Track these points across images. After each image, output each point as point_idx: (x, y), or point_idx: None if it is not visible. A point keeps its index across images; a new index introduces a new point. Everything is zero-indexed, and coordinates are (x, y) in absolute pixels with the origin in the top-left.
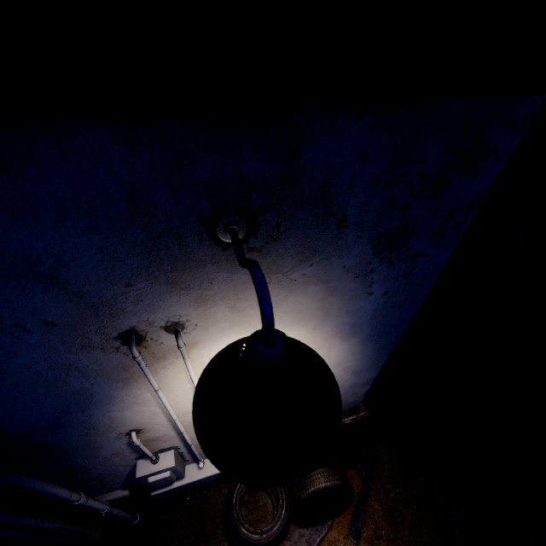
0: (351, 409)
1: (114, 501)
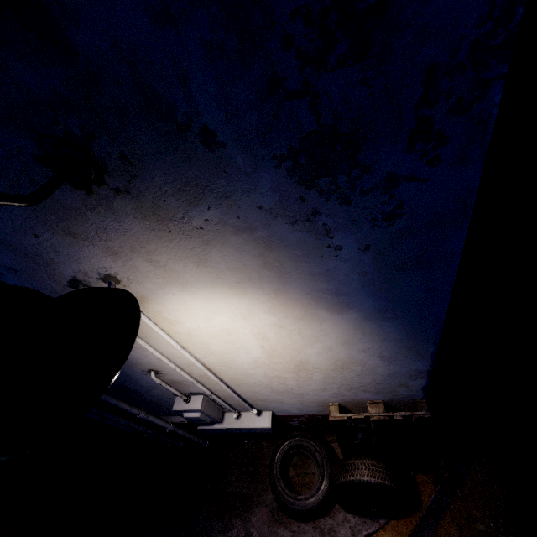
0: (411, 403)
1: (184, 424)
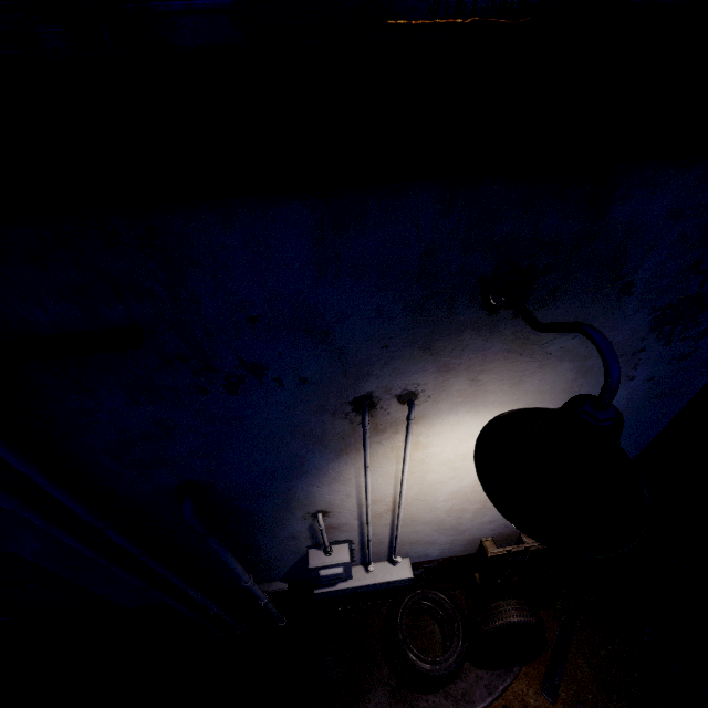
0: None
1: (267, 595)
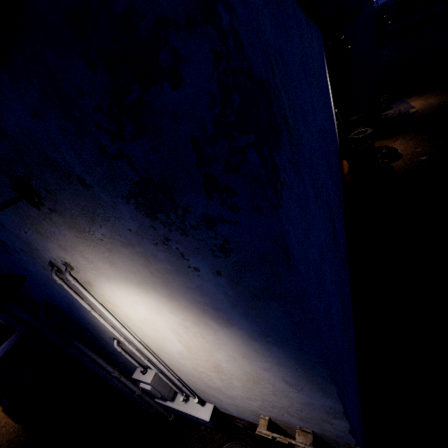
0: (346, 445)
1: None
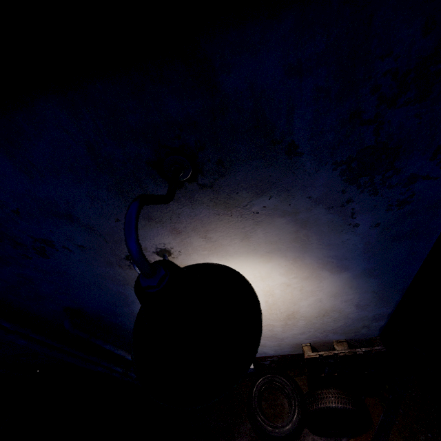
0: (366, 340)
1: None
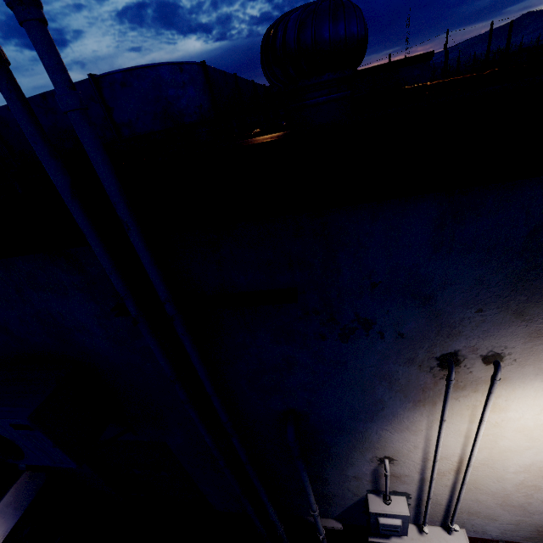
0: None
1: None
